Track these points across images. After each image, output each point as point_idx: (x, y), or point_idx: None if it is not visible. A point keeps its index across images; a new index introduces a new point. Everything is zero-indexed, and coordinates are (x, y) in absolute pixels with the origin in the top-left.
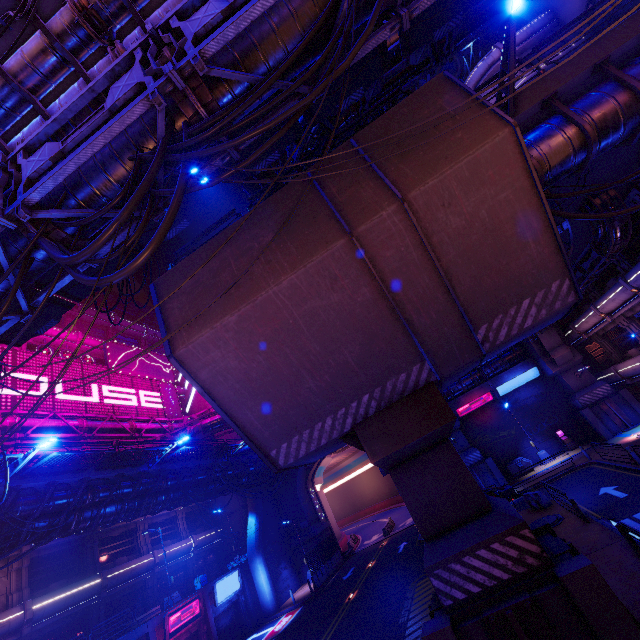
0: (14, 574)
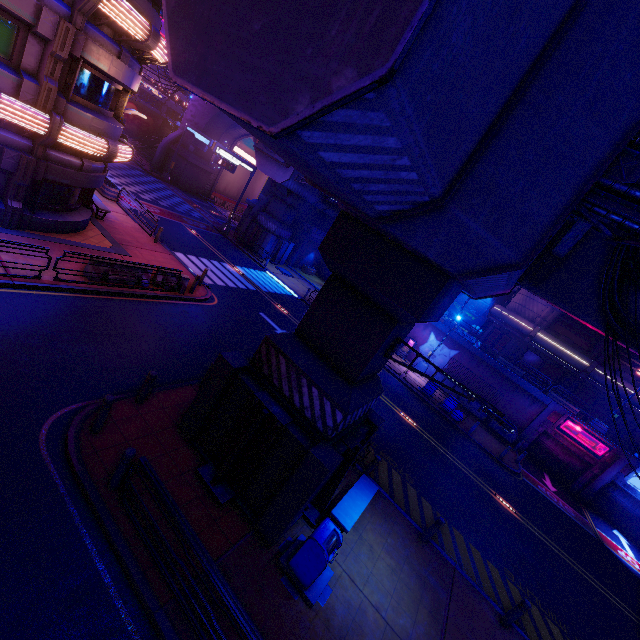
0: (548, 309)
